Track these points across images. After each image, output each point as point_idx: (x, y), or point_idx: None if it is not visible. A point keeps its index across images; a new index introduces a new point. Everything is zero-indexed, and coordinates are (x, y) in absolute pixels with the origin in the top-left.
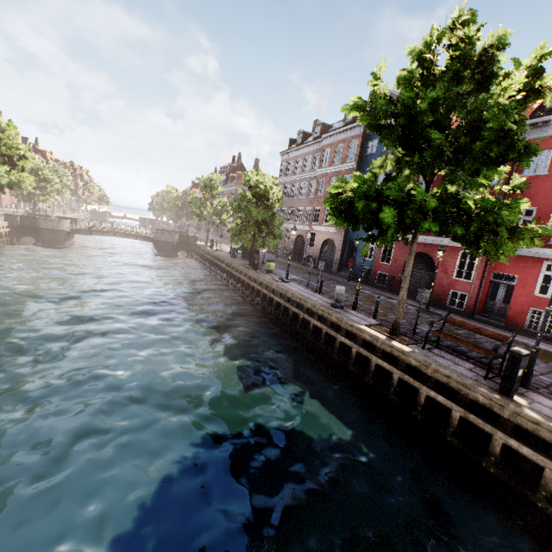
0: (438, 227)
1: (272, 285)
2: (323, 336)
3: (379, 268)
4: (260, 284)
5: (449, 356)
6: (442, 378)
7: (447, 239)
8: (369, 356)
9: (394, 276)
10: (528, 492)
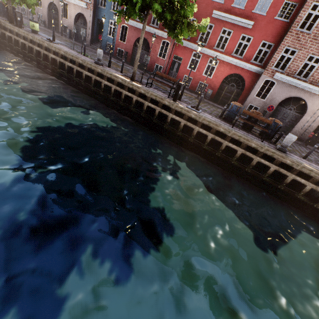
0: (161, 9)
1: (44, 44)
2: (93, 82)
3: (119, 45)
4: (31, 41)
5: (156, 90)
6: (153, 97)
7: (157, 30)
8: (121, 91)
9: (128, 52)
10: (175, 131)
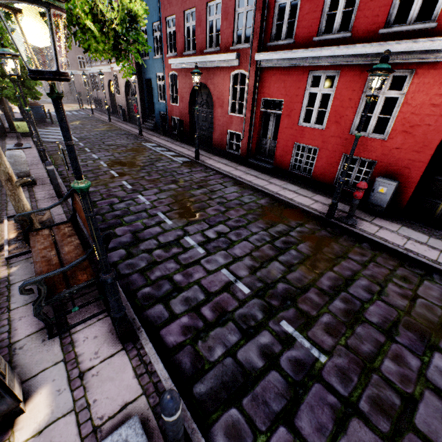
0: None
1: None
2: None
3: (172, 112)
4: None
5: None
6: None
7: (216, 56)
8: None
9: (183, 120)
10: None
